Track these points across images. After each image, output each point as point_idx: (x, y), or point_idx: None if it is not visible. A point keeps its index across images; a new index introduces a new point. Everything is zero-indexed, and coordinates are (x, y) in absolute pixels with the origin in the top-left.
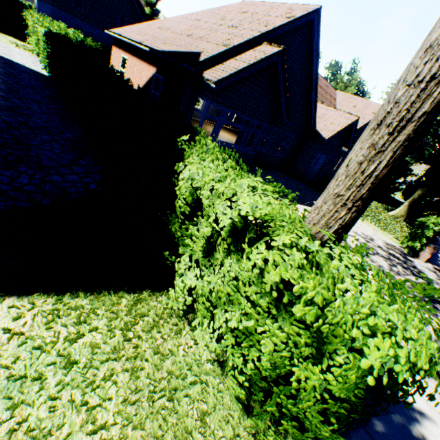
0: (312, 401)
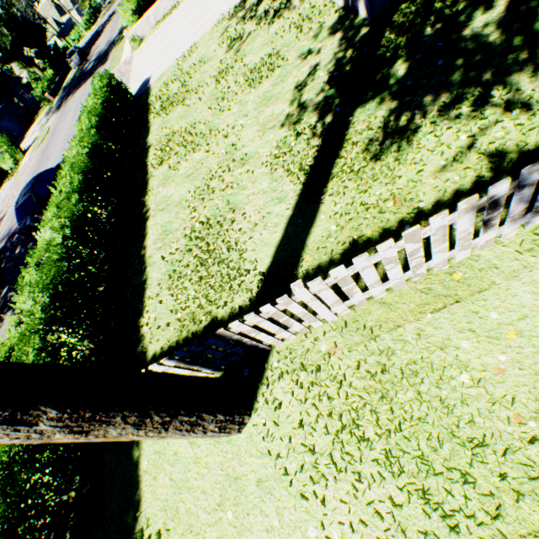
0: (11, 152)
